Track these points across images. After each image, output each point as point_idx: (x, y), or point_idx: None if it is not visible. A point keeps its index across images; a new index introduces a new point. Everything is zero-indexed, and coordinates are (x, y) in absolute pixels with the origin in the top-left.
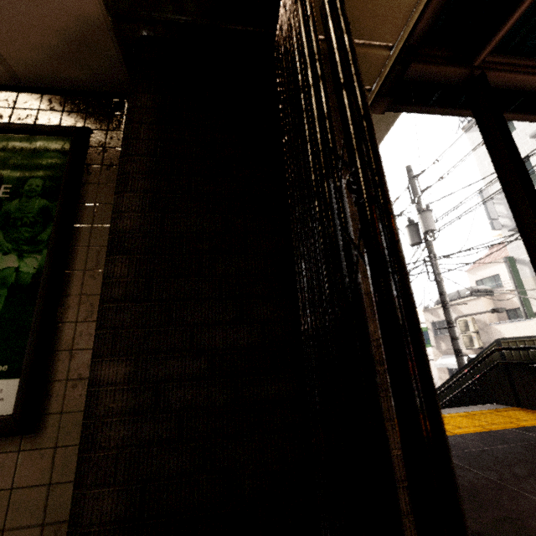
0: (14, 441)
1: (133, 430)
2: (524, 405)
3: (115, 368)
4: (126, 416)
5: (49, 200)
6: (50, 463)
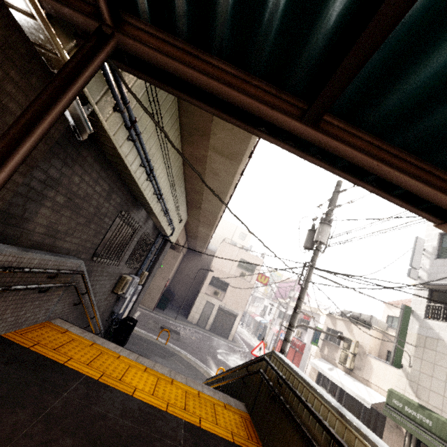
0: None
1: None
2: (252, 417)
3: None
4: None
5: None
6: None
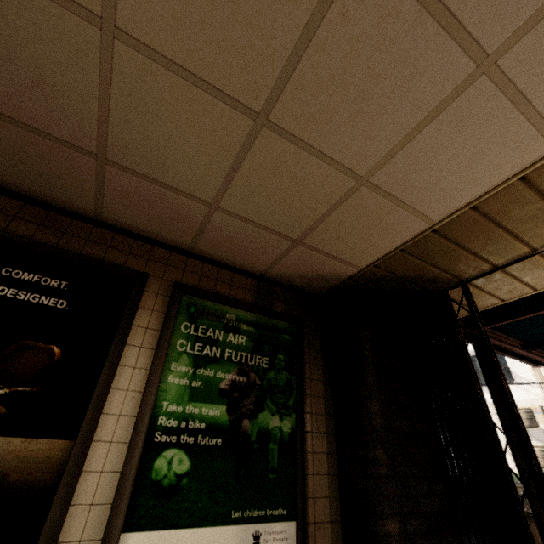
0: None
1: None
2: None
3: (394, 525)
4: None
5: (289, 373)
6: None
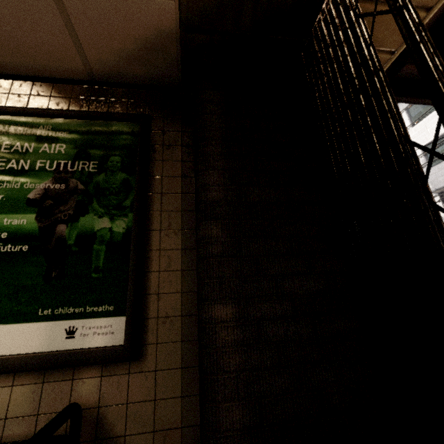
0: (124, 366)
1: (245, 357)
2: None
3: (225, 310)
4: (239, 347)
5: (128, 174)
6: (153, 383)
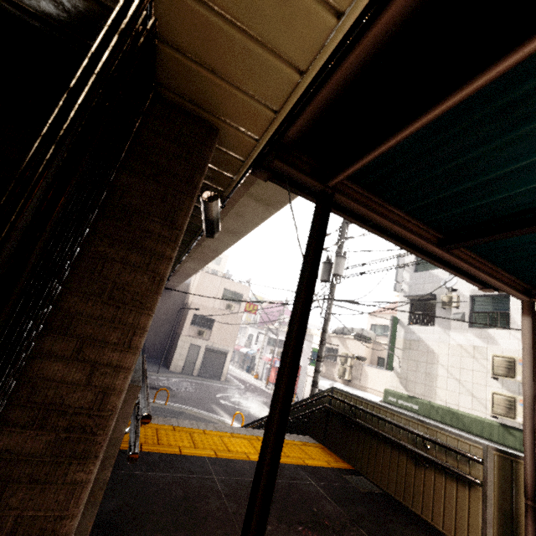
0: None
1: None
2: (326, 445)
3: None
4: None
5: None
6: None
